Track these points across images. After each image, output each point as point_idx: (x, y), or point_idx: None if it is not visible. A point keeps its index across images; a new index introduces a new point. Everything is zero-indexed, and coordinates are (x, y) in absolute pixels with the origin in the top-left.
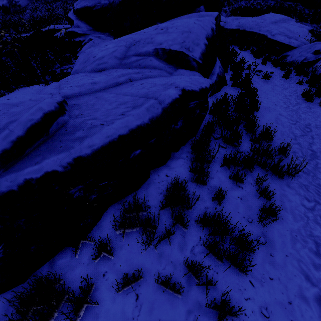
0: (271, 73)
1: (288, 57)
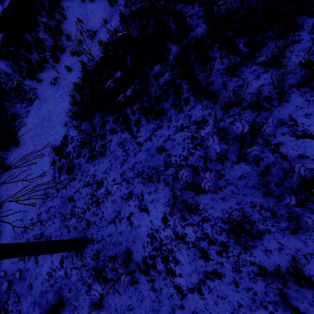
0: None
1: None
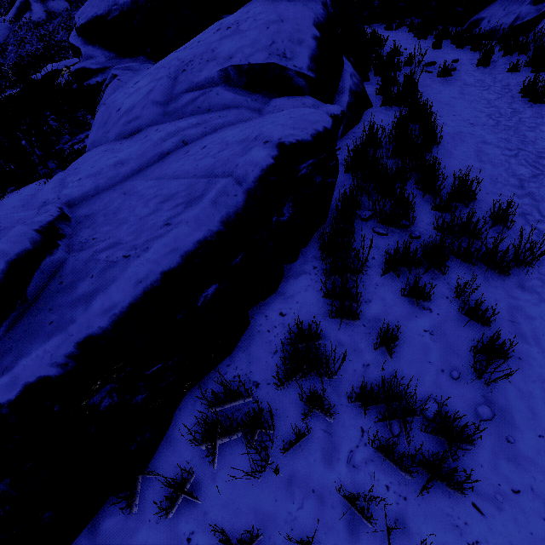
0: (453, 62)
1: (483, 22)
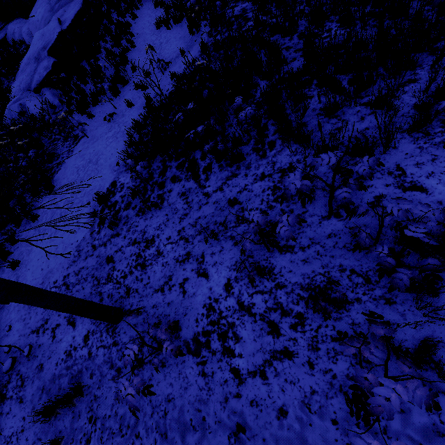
0: None
1: None
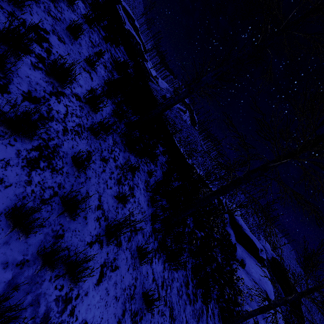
0: None
1: None
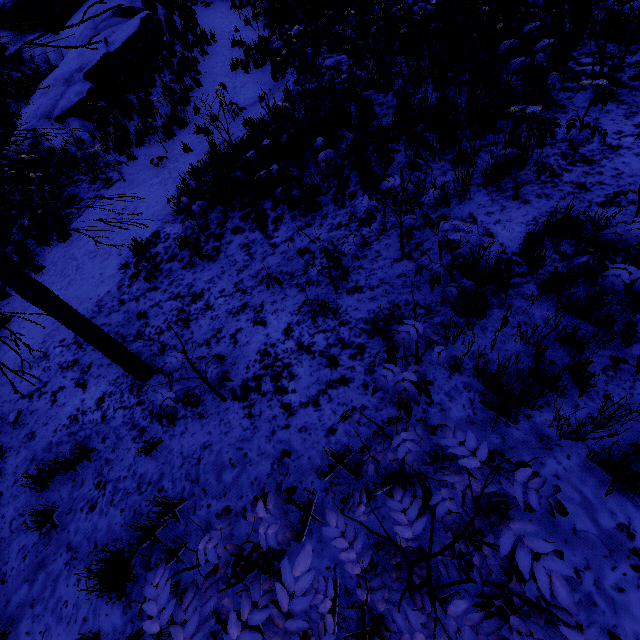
0: (212, 0)
1: None
